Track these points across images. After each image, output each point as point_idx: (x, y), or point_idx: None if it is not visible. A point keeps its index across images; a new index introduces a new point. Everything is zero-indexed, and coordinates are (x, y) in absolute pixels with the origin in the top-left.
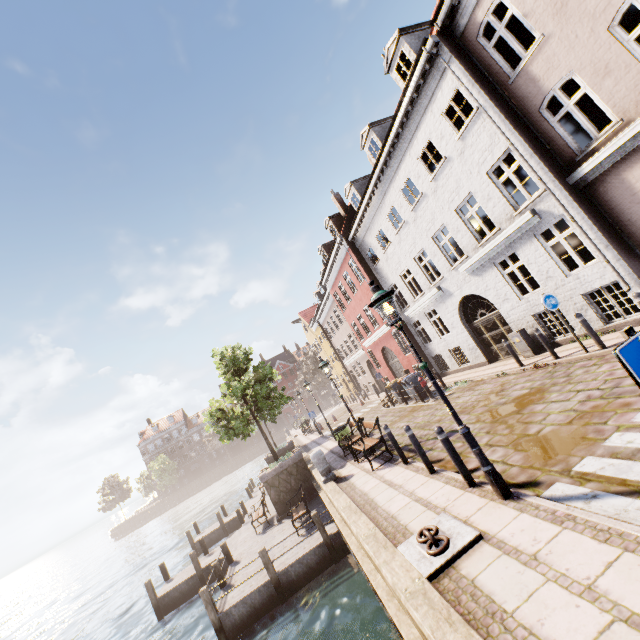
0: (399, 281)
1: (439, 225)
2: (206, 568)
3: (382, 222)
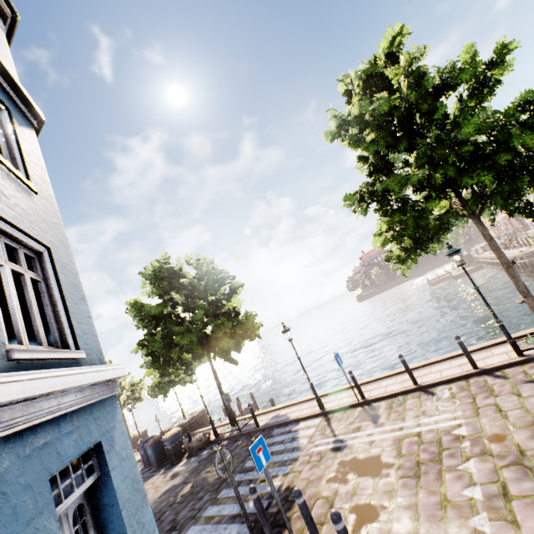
0: None
1: None
2: (441, 279)
3: None
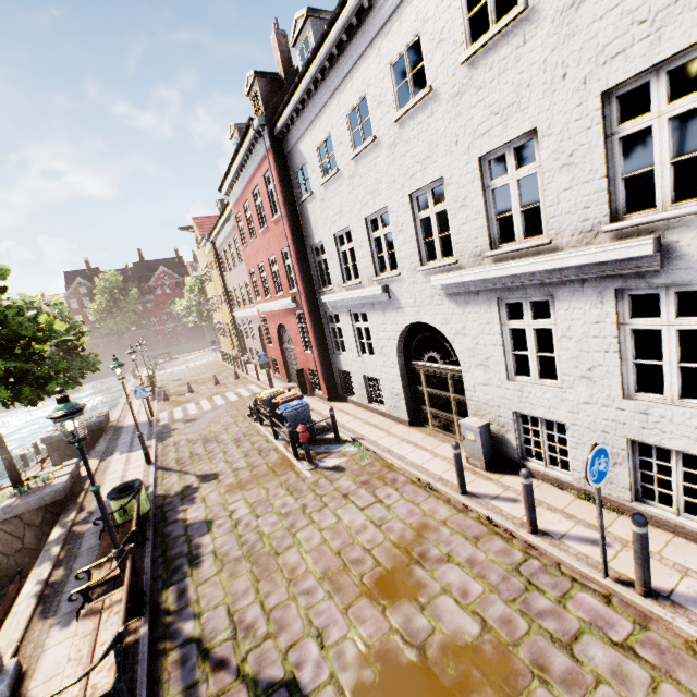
0: (330, 244)
1: (434, 176)
2: None
3: (336, 122)
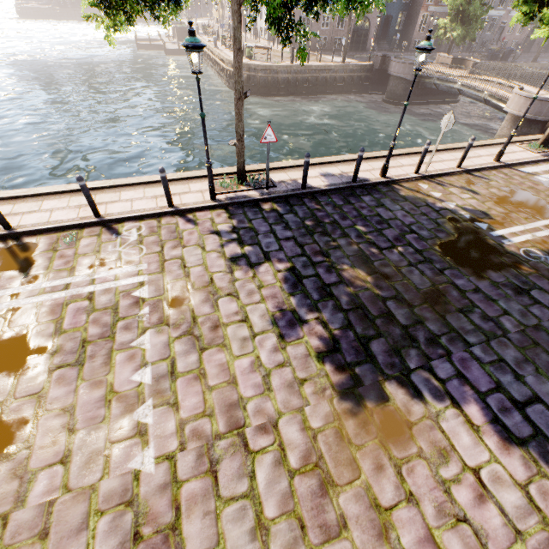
0: None
1: None
2: (153, 45)
3: None
